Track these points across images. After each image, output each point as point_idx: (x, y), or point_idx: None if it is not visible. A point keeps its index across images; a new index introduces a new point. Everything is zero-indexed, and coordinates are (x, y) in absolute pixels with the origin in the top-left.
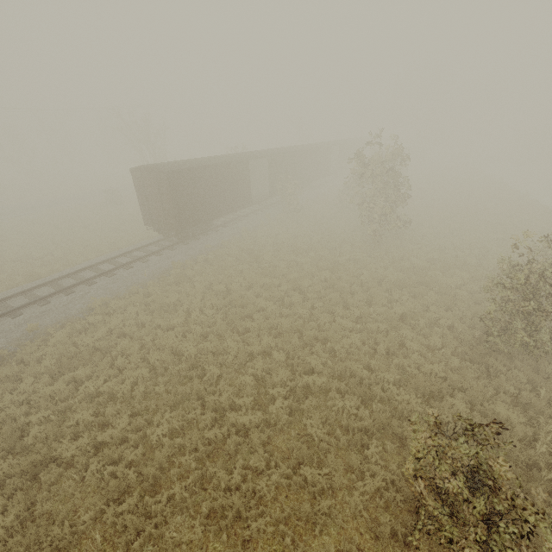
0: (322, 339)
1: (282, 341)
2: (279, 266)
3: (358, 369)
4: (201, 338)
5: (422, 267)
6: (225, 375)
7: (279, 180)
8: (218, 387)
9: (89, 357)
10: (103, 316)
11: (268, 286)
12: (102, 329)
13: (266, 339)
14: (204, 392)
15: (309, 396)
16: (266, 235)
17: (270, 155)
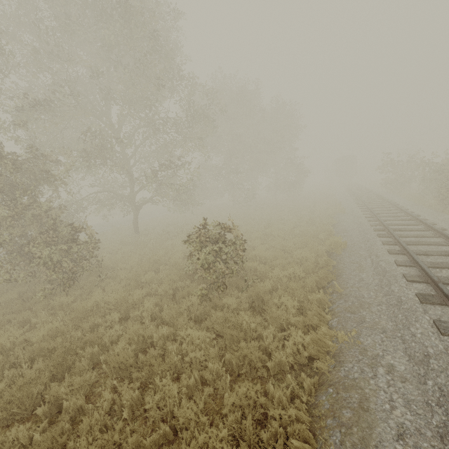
0: None
1: None
2: None
3: None
4: None
5: None
6: None
7: None
8: None
9: None
10: None
11: None
12: None
13: None
14: None
15: None
16: None
17: None
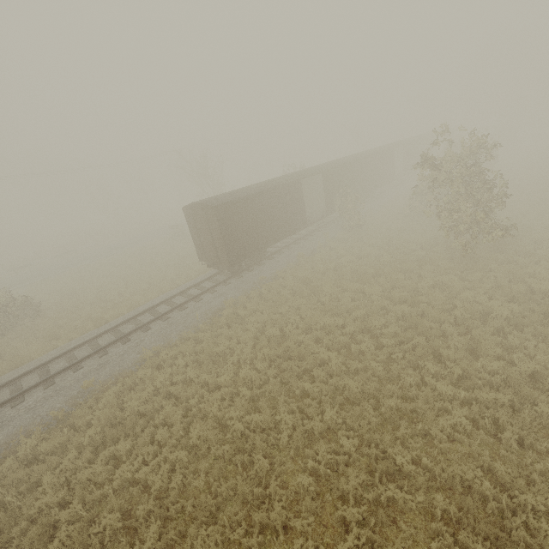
0: (408, 411)
1: (351, 416)
2: (342, 299)
3: (475, 479)
4: (250, 404)
5: (547, 292)
6: (277, 467)
7: (336, 195)
8: (267, 491)
9: (132, 425)
10: (153, 368)
11: (330, 328)
12: (147, 389)
13: (330, 413)
14: (250, 497)
15: (398, 518)
16: (325, 259)
17: (324, 170)
